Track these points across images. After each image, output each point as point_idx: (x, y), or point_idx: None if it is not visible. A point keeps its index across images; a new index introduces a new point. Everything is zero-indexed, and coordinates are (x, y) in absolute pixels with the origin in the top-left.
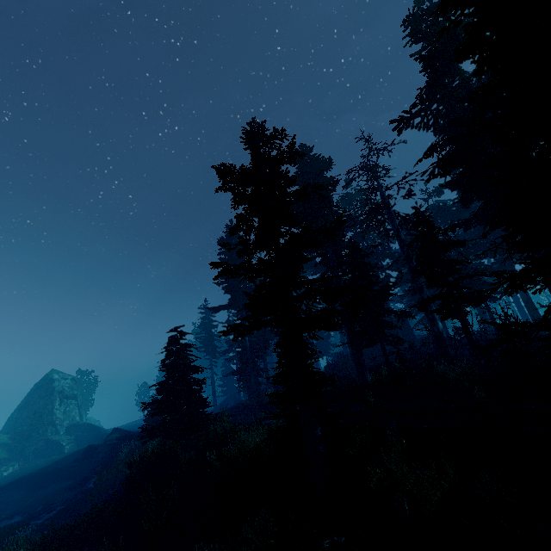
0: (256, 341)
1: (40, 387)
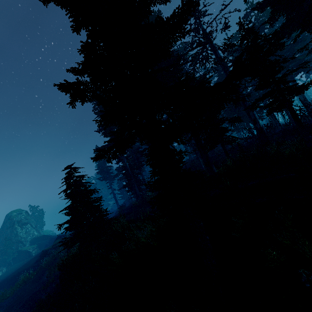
0: (133, 164)
1: (5, 222)
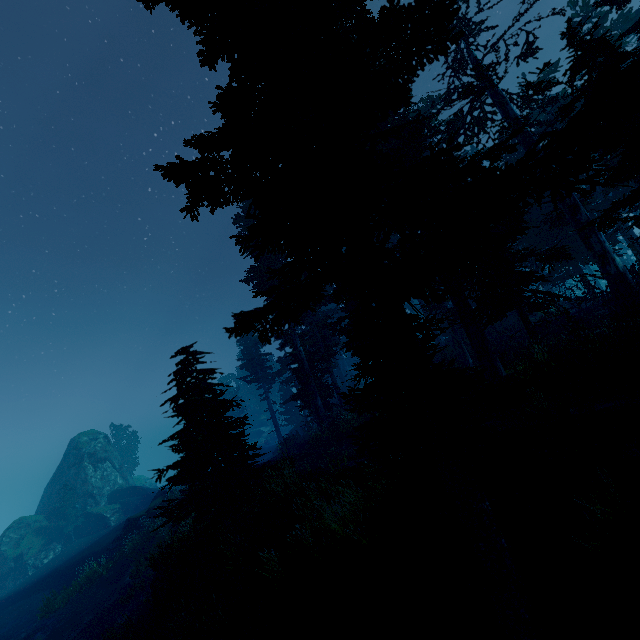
0: (314, 351)
1: (68, 454)
